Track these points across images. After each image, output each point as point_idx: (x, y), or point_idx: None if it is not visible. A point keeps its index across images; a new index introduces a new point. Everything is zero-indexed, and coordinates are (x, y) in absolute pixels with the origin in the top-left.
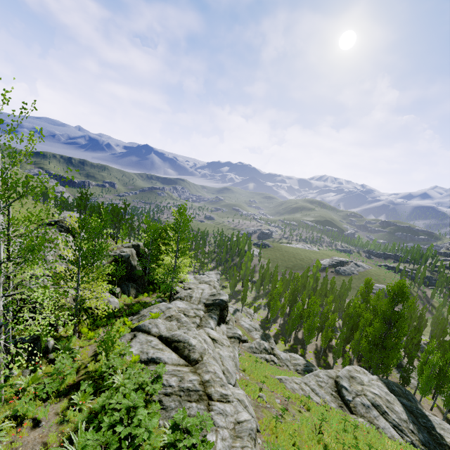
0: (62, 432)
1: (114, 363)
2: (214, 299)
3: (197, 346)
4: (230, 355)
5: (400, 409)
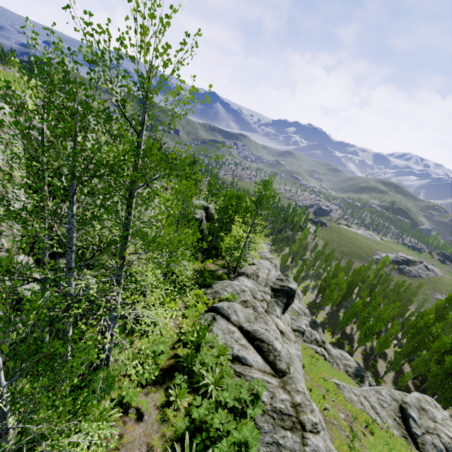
0: (164, 434)
1: (207, 360)
2: (282, 285)
3: (282, 352)
4: (297, 353)
5: None
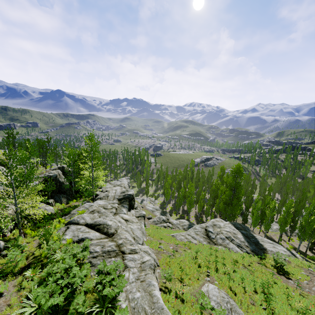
0: (21, 295)
1: (54, 246)
2: (124, 194)
3: (112, 225)
4: (138, 227)
5: (241, 236)
